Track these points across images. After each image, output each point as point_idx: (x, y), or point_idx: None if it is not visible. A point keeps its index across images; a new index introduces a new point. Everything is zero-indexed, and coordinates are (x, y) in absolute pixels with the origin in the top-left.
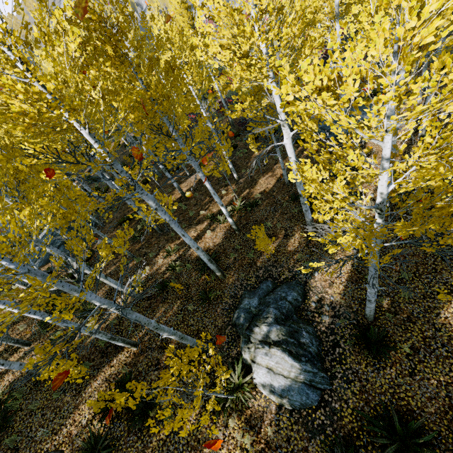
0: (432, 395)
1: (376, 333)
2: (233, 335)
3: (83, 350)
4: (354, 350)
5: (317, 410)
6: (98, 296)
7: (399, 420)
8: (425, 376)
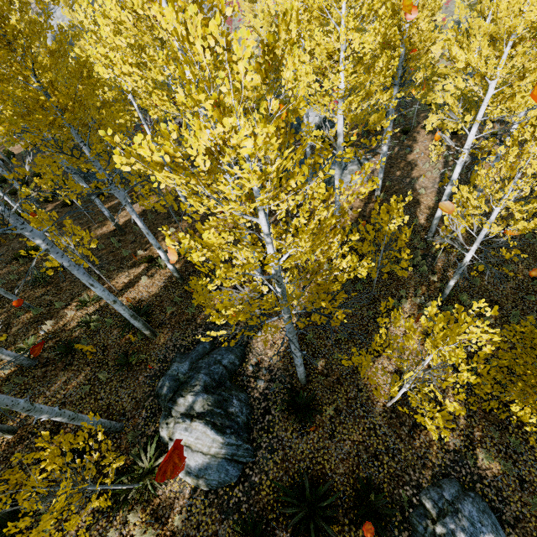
0: (345, 456)
1: (305, 397)
2: (154, 408)
3: None
4: (283, 416)
5: (235, 486)
6: None
7: (312, 486)
8: (342, 437)
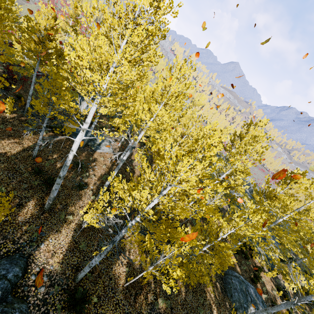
0: None
1: (81, 292)
2: None
3: None
4: None
5: None
6: None
7: None
8: None
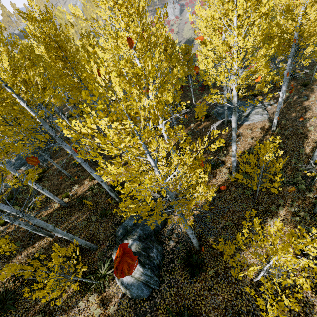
0: (216, 305)
1: (196, 258)
2: (113, 242)
3: (20, 233)
4: (181, 266)
5: (145, 301)
6: (10, 207)
7: None
8: (217, 292)
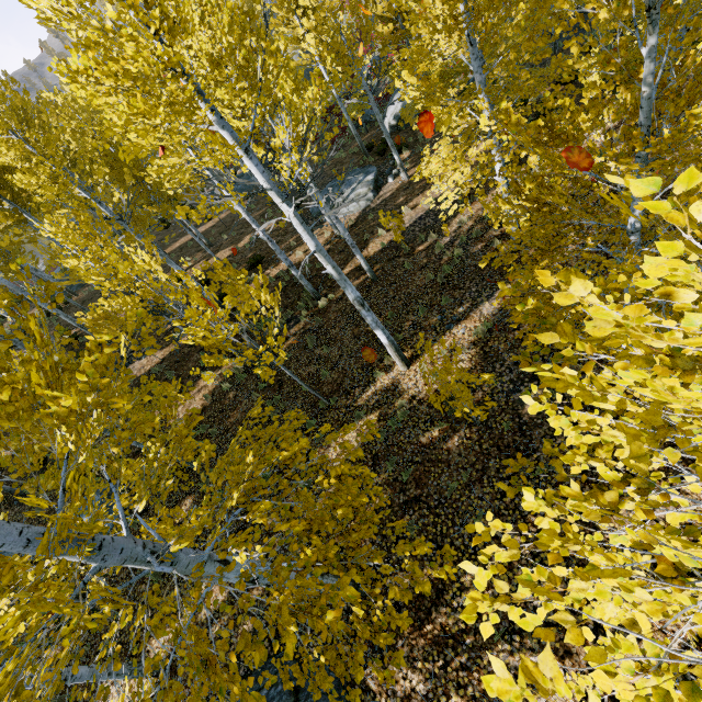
0: None
1: None
2: None
3: None
4: None
5: None
6: None
7: None
8: None
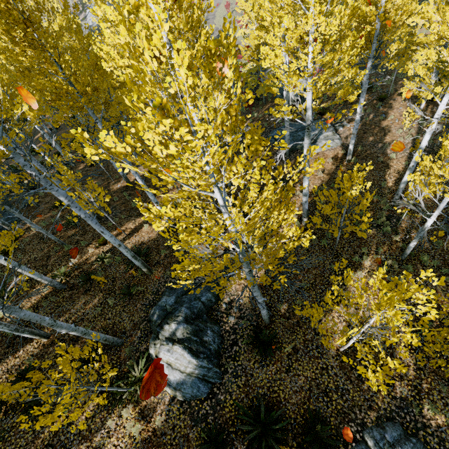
0: (298, 388)
1: (267, 334)
2: (147, 330)
3: None
4: (248, 348)
5: (205, 401)
6: None
7: (267, 410)
8: (297, 372)
